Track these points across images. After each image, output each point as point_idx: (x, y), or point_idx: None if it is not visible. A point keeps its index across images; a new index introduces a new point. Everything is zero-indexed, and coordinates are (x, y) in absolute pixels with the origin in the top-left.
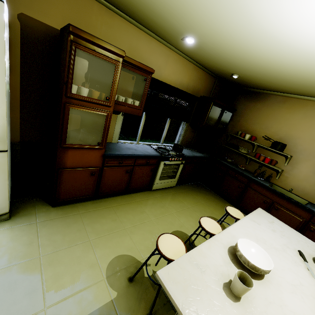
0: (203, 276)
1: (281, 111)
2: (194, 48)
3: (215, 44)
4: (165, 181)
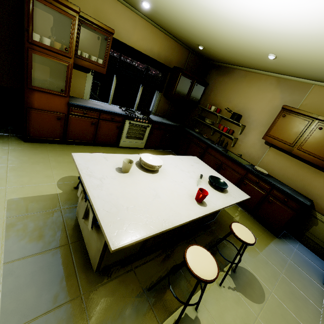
0: (105, 162)
1: (242, 85)
2: (155, 15)
3: (166, 9)
4: (132, 141)
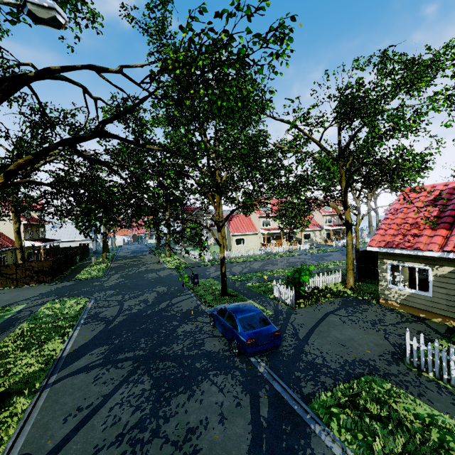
0: None
1: None
2: None
3: None
4: None
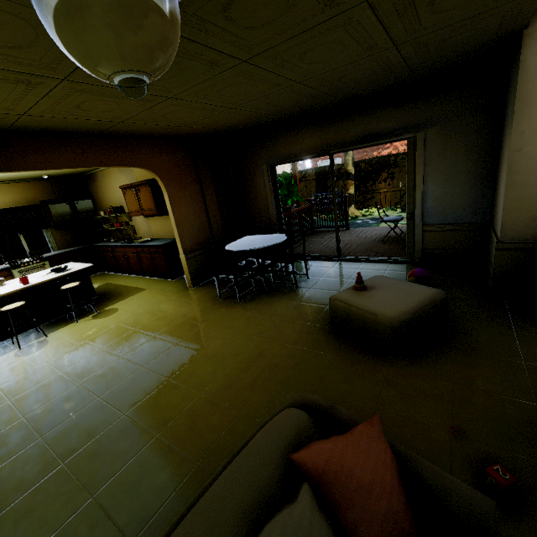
0: None
1: (107, 183)
2: None
3: None
4: None
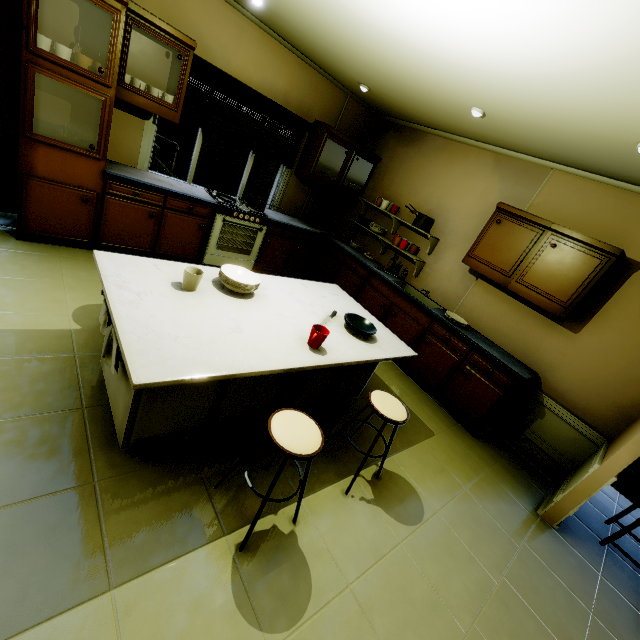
0: (155, 271)
1: (438, 165)
2: (277, 20)
3: (293, 11)
4: (230, 255)
